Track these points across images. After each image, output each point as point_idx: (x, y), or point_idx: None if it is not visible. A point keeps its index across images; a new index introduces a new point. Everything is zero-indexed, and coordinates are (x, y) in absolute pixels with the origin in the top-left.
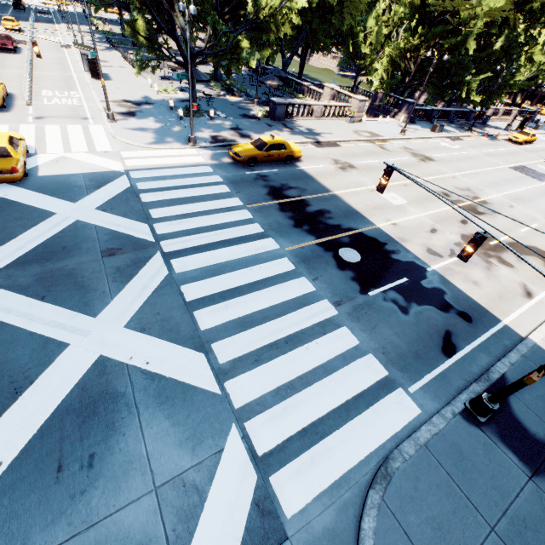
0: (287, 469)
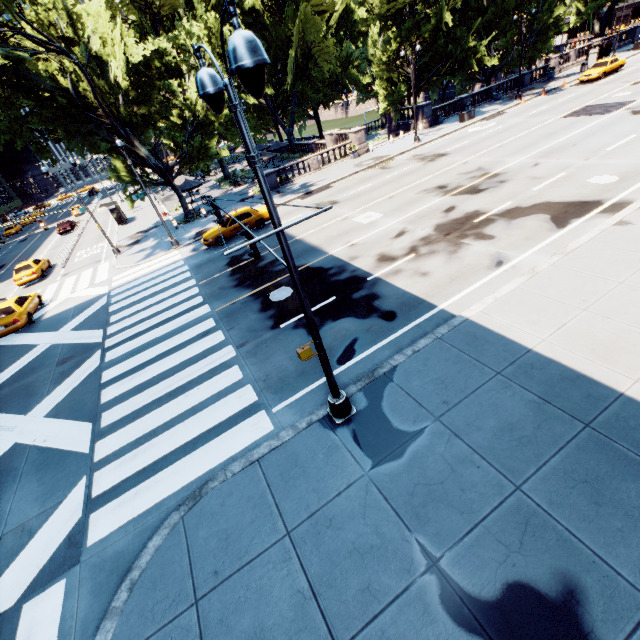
0: (110, 505)
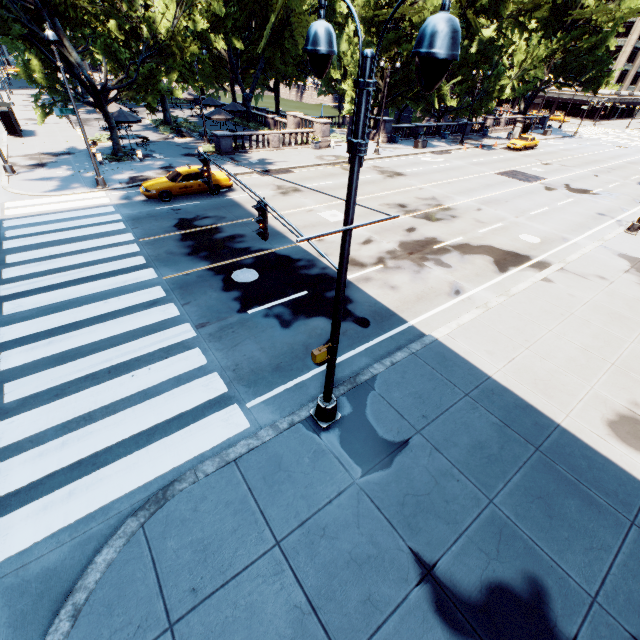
0: (29, 508)
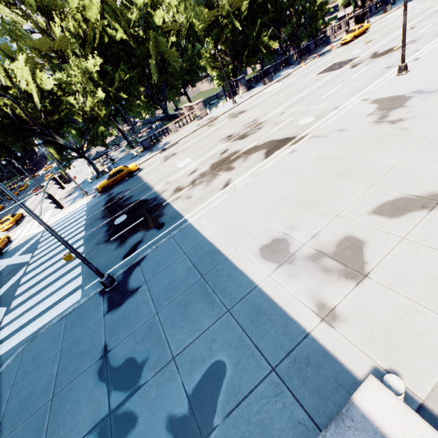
0: None
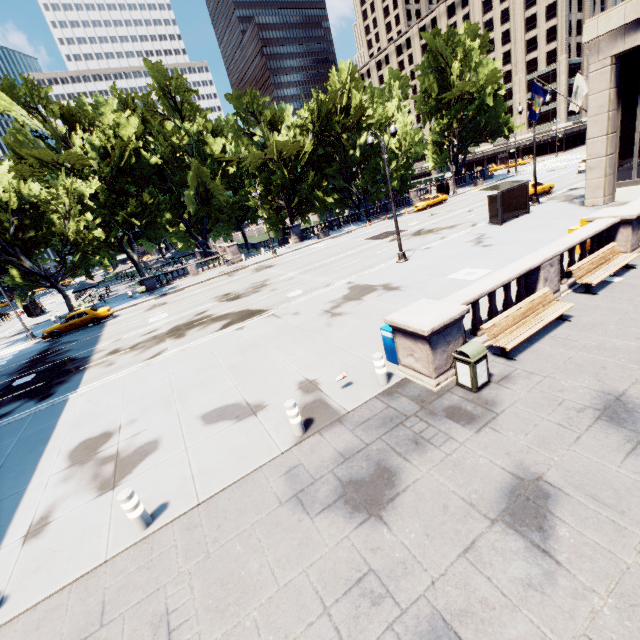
0: None
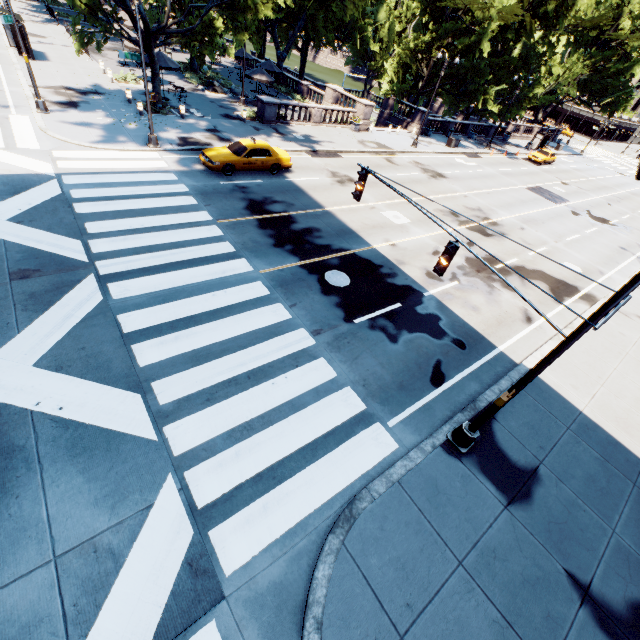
0: (232, 521)
